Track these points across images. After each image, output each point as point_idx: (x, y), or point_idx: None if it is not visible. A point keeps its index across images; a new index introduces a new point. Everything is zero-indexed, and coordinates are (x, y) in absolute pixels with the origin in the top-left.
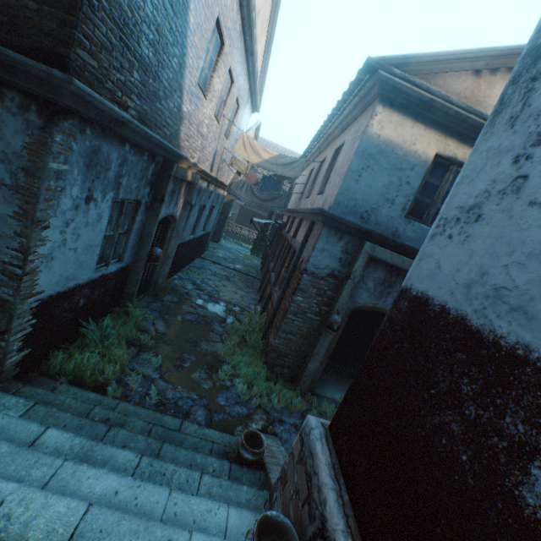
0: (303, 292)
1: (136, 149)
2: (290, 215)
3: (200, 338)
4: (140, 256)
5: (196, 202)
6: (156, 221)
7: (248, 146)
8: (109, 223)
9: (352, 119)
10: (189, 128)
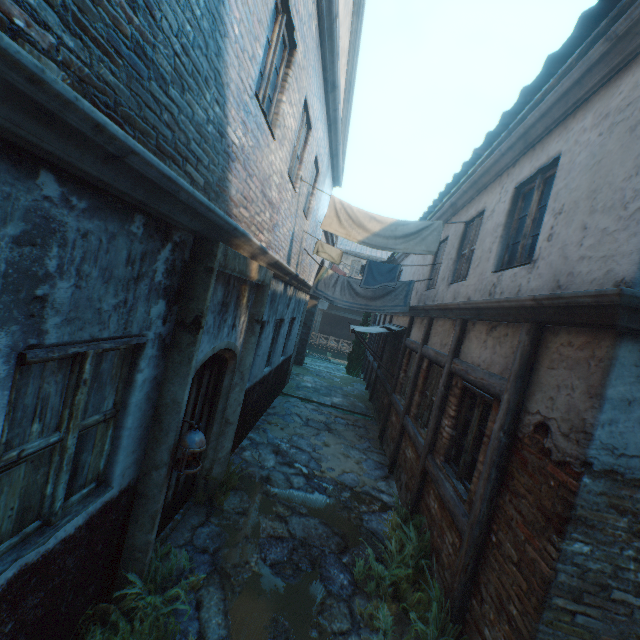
0: (587, 526)
1: (94, 198)
2: (413, 316)
3: (306, 630)
4: (156, 457)
5: (269, 316)
6: (187, 374)
7: (343, 217)
8: (32, 416)
9: (567, 109)
10: (247, 183)
